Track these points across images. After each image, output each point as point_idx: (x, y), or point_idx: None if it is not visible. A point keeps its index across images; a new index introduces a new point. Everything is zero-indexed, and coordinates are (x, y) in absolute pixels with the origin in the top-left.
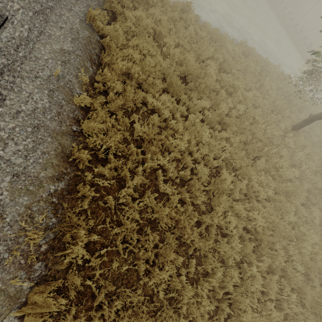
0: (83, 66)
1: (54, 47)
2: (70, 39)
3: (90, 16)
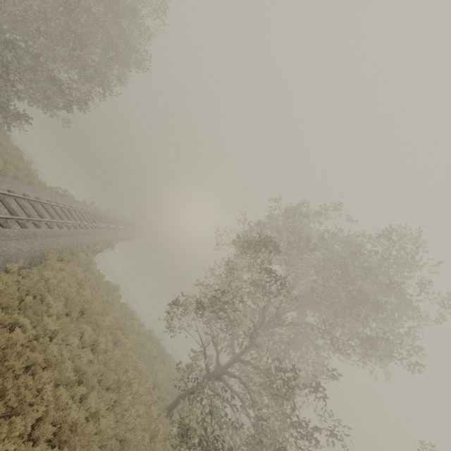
0: (25, 260)
1: (19, 246)
2: (29, 249)
3: (48, 250)
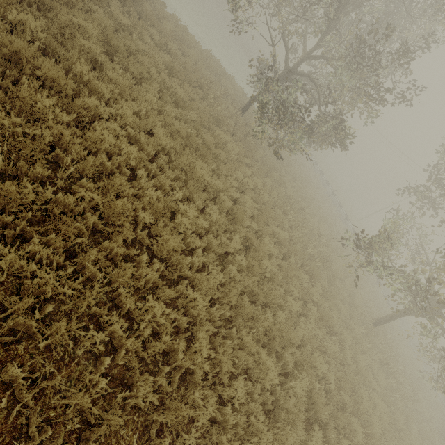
0: None
1: None
2: None
3: None
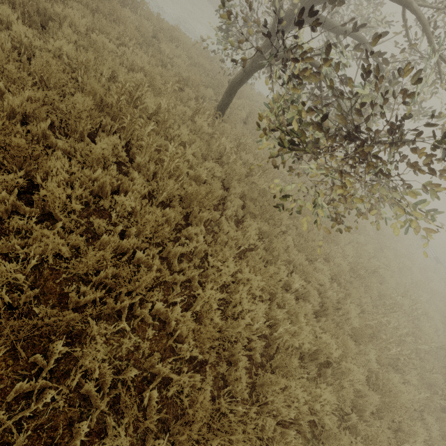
0: None
1: None
2: None
3: None
